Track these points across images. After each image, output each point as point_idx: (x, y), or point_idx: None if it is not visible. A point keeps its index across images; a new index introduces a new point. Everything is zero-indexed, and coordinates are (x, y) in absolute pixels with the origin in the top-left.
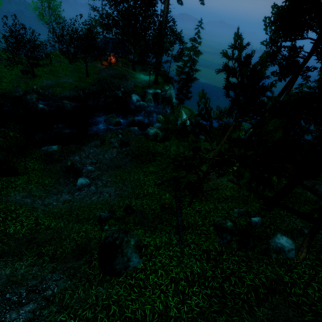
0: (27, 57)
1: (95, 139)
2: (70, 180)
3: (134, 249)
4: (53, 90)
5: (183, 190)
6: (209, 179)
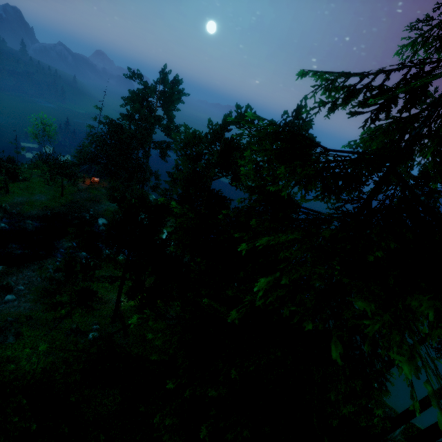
0: (5, 179)
1: (36, 264)
2: (2, 295)
3: (13, 334)
4: (21, 208)
5: (79, 309)
6: (106, 303)
